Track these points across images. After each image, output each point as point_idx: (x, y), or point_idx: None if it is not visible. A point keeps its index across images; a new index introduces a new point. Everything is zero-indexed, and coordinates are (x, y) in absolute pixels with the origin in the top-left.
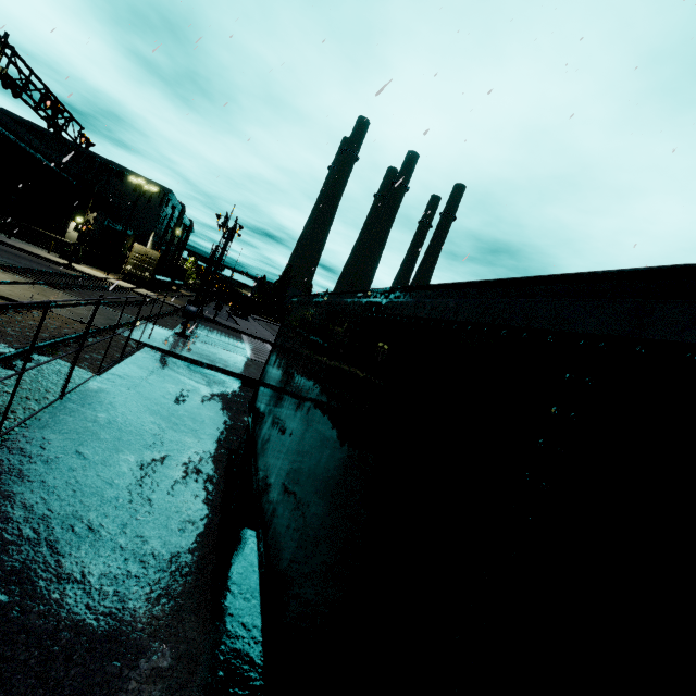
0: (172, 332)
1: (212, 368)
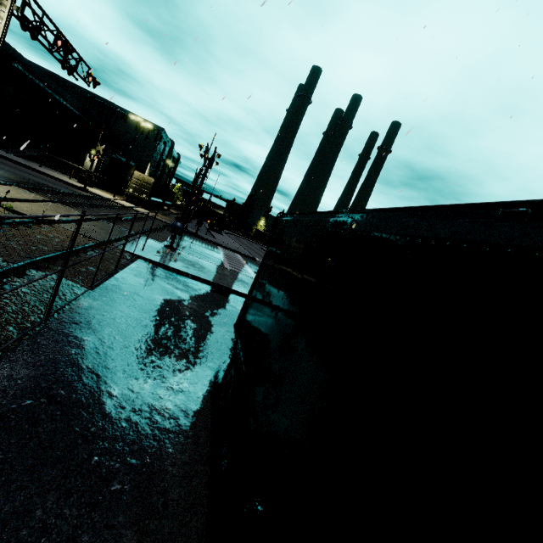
0: (162, 244)
1: (196, 278)
